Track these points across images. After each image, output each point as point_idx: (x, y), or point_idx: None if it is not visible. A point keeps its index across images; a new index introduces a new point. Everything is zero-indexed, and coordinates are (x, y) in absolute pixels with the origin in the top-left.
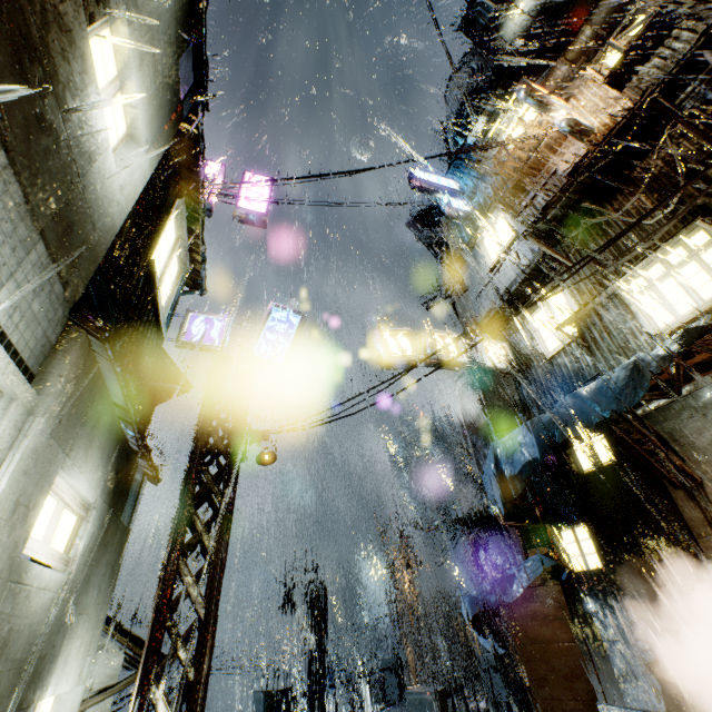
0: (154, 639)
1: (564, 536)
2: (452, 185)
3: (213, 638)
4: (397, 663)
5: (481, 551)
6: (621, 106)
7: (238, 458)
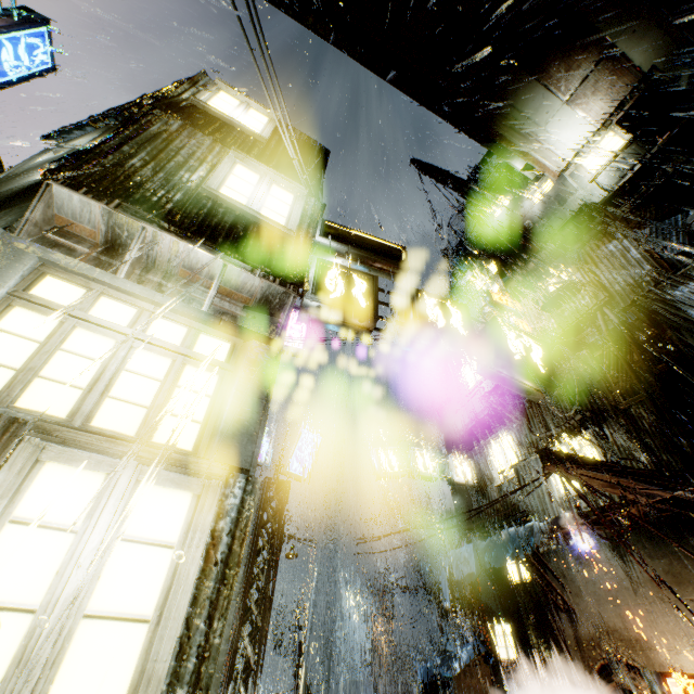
0: (227, 678)
1: (496, 629)
2: None
3: (259, 681)
4: None
5: (447, 620)
6: (551, 324)
7: (278, 559)
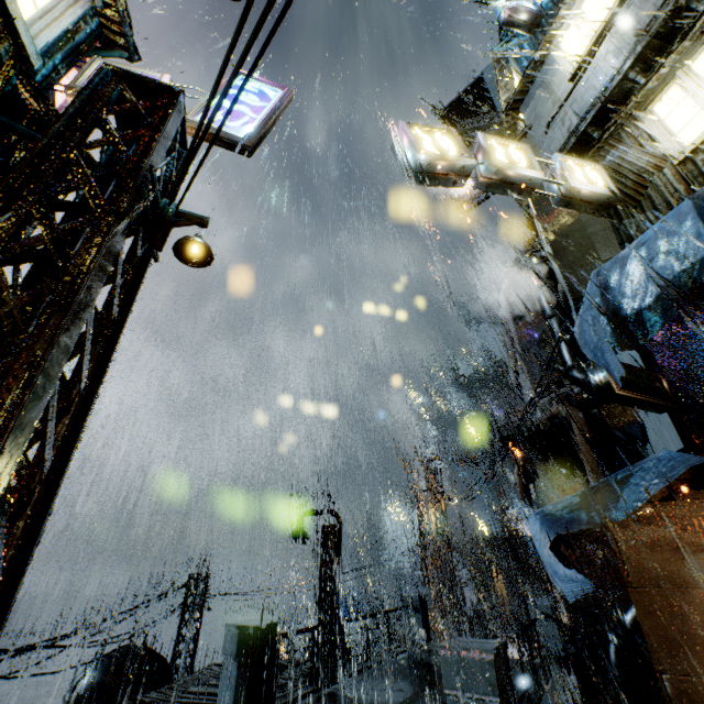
0: None
1: None
2: None
3: None
4: (421, 602)
5: (529, 479)
6: None
7: (117, 203)
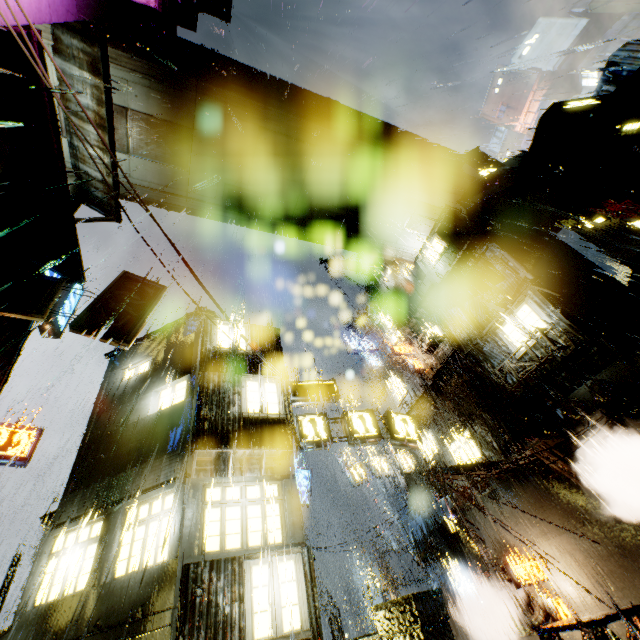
0: None
1: (450, 564)
2: (370, 345)
3: None
4: None
5: (429, 566)
6: (433, 361)
7: None
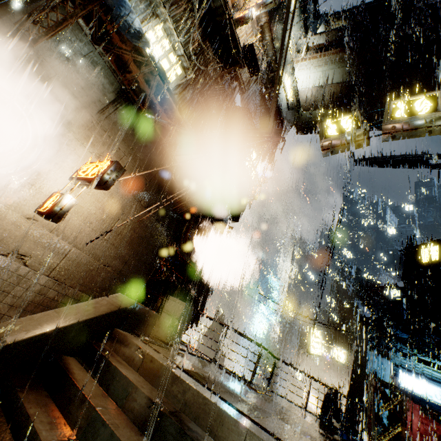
0: None
1: None
2: None
3: None
4: None
5: None
6: None
7: None
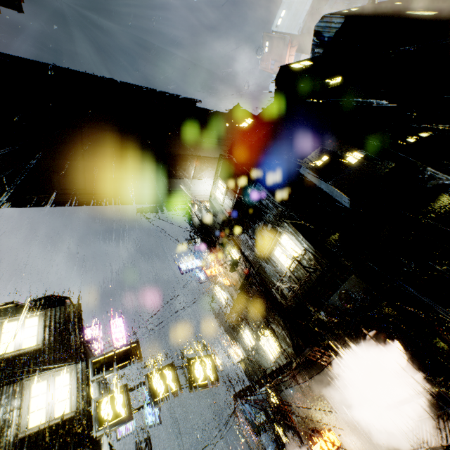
0: None
1: (278, 428)
2: (197, 263)
3: None
4: None
5: None
6: (237, 276)
7: None
